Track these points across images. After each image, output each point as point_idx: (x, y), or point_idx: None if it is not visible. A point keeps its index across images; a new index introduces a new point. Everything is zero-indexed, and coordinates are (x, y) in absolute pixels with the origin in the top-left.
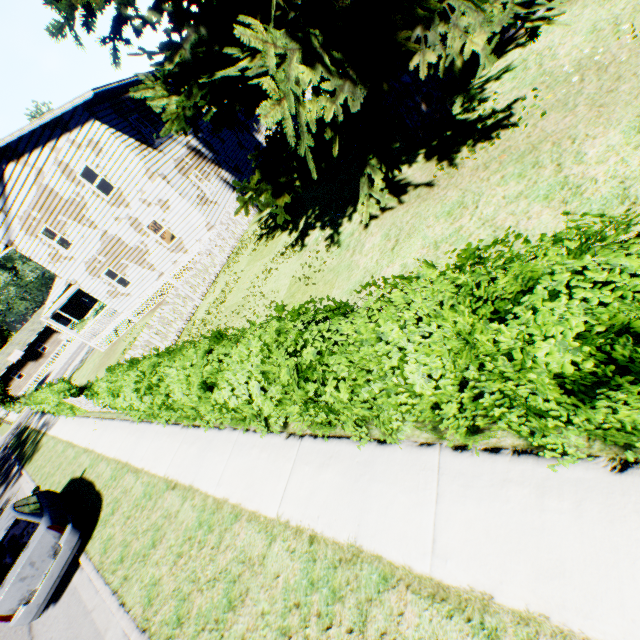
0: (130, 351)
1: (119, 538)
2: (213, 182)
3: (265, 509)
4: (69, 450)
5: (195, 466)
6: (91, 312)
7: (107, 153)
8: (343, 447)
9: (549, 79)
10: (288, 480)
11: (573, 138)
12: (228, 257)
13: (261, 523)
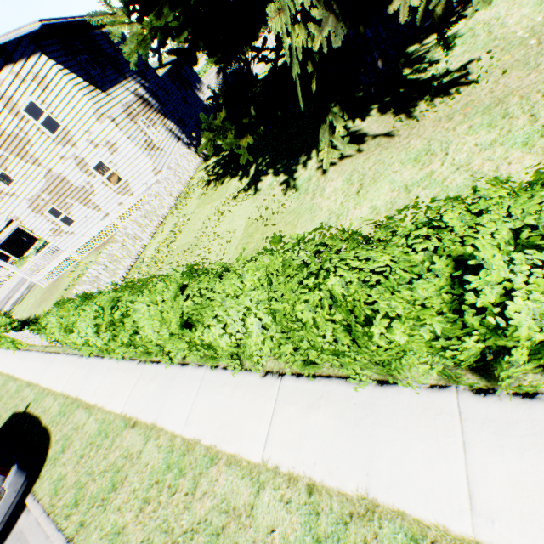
0: (78, 286)
1: (72, 479)
2: (159, 130)
3: (247, 452)
4: (10, 383)
5: (157, 403)
6: (31, 250)
7: (54, 89)
8: (334, 387)
9: (502, 43)
10: (271, 421)
11: (543, 92)
12: (175, 201)
13: (244, 468)
